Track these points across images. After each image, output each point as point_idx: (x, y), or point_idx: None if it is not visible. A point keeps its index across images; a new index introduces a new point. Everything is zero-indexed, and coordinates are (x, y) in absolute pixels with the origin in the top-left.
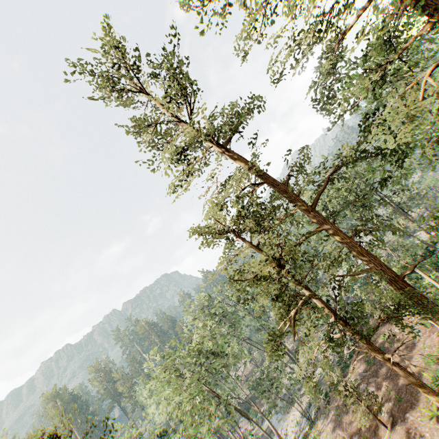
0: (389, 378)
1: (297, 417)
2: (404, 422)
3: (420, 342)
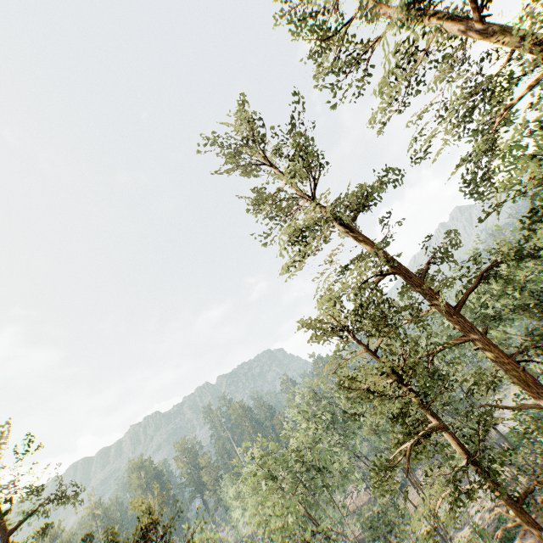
0: None
1: None
2: None
3: None
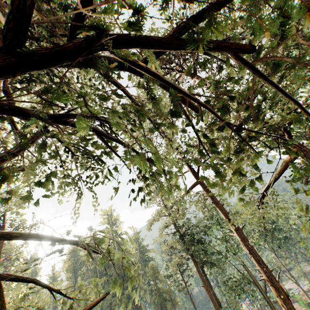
0: None
1: None
2: None
3: None
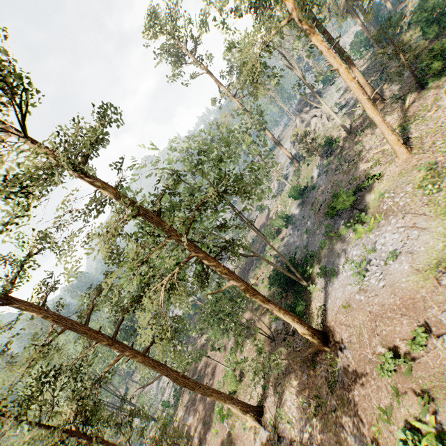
0: (201, 404)
1: None
2: (205, 442)
3: (218, 367)
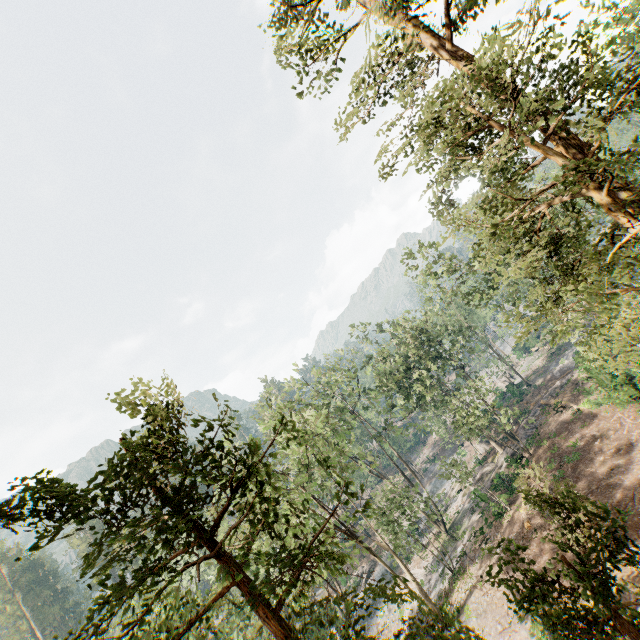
0: (596, 492)
1: (419, 577)
2: (639, 540)
3: (639, 441)
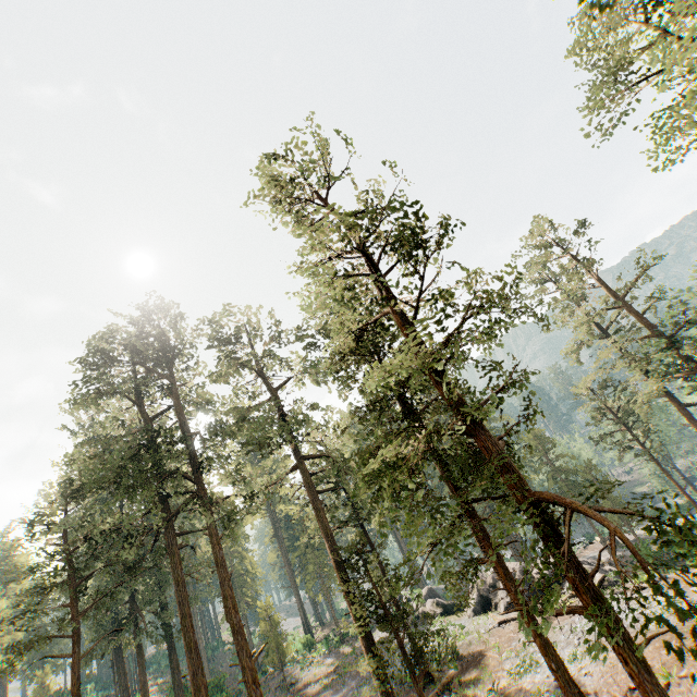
0: None
1: None
2: None
3: None
